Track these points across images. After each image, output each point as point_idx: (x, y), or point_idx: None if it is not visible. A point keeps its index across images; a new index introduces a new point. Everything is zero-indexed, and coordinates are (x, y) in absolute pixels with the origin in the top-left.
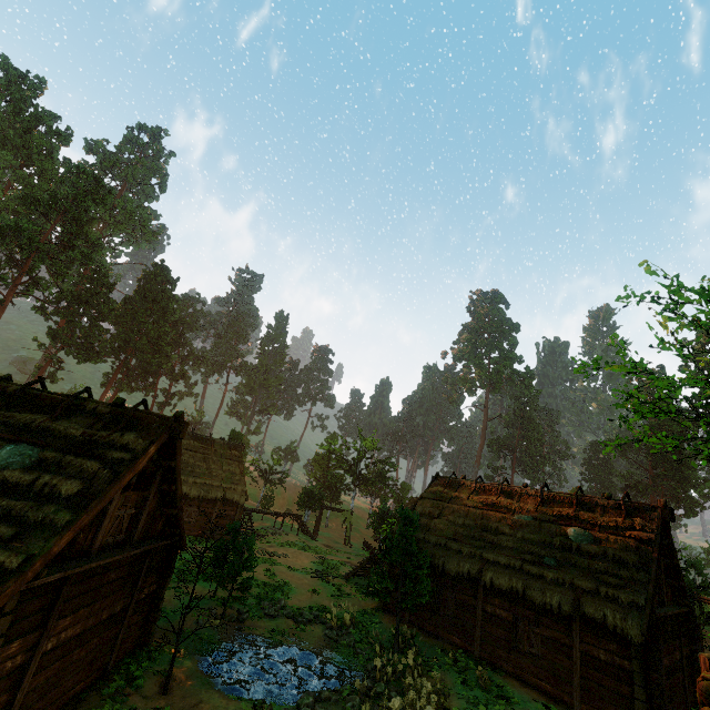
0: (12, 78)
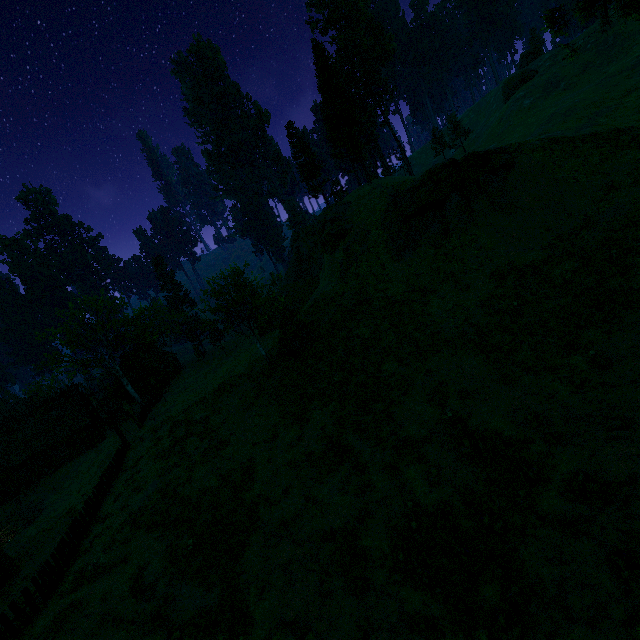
0: None
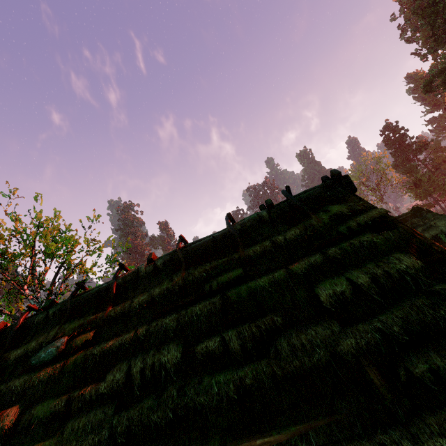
0: (400, 1)
